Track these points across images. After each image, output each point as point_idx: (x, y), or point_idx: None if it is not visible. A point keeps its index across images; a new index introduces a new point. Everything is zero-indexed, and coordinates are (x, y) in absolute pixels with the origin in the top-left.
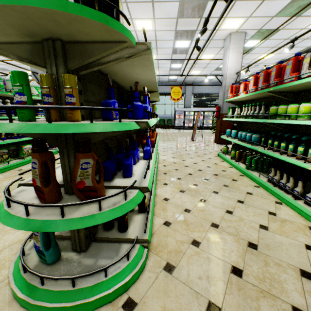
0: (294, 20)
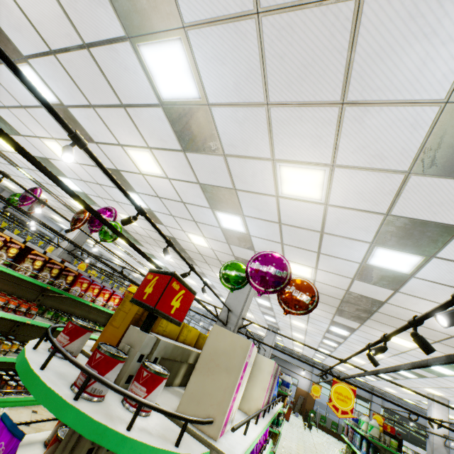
0: None
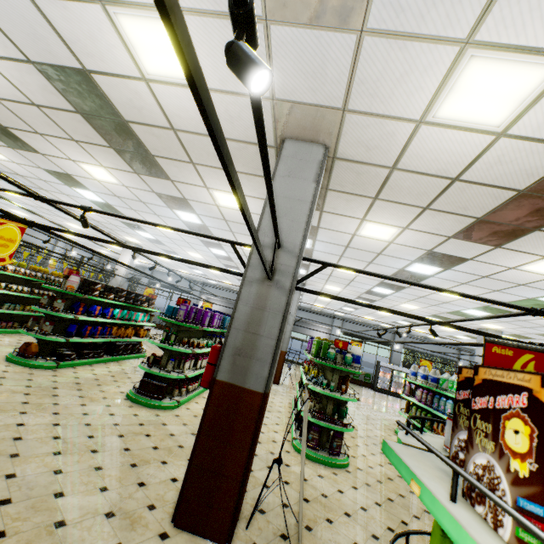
0: None
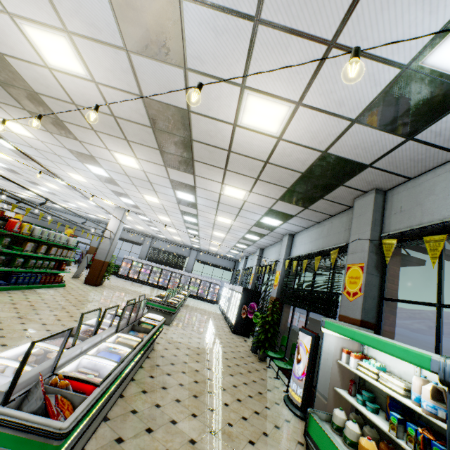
0: (144, 211)
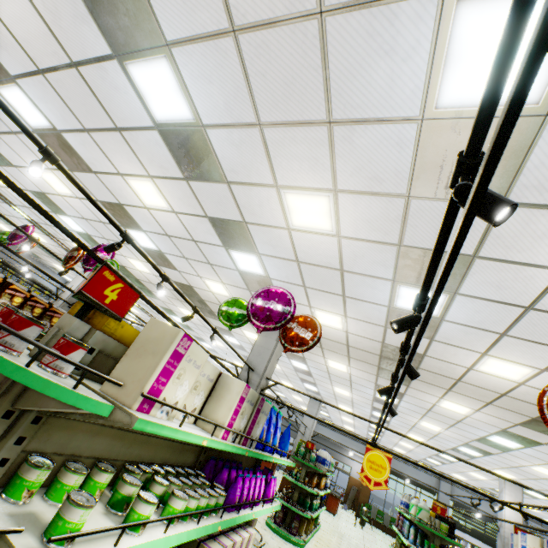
0: None
